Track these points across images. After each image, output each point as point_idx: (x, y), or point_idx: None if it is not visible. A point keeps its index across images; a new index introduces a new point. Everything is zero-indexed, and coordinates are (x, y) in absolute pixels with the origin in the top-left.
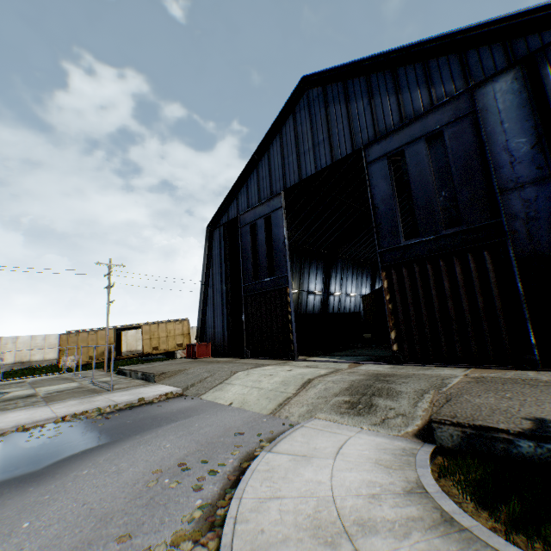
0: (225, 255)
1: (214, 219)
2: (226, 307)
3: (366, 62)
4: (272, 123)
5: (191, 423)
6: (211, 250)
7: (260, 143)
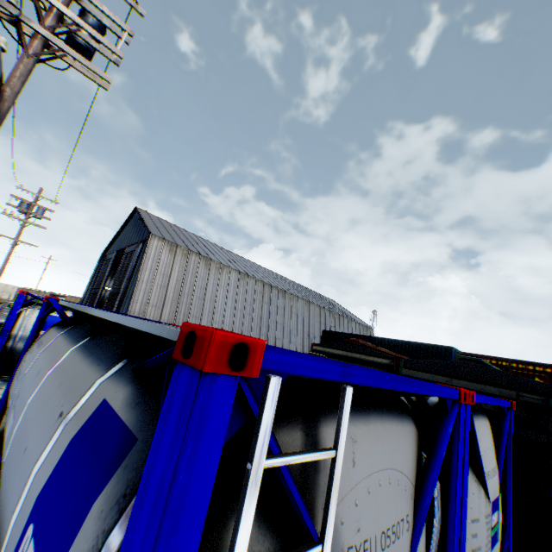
0: (99, 271)
1: (105, 251)
2: (88, 297)
3: (142, 214)
4: (127, 219)
5: (4, 318)
6: (99, 266)
7: (122, 225)
